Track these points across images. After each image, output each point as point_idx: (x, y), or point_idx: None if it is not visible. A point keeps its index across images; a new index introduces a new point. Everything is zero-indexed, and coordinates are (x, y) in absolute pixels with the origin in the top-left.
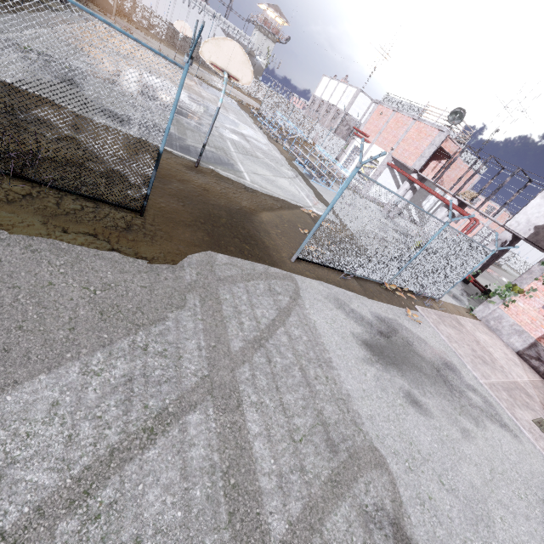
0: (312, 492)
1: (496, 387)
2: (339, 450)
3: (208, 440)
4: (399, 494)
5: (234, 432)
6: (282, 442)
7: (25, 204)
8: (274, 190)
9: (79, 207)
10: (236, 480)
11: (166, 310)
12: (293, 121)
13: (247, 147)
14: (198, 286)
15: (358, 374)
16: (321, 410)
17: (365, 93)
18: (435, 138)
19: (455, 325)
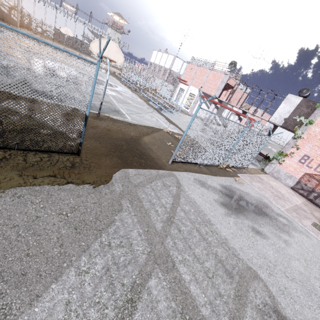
0: (230, 307)
1: (289, 210)
2: (233, 275)
3: (165, 295)
4: (270, 291)
5: (177, 284)
6: (204, 281)
7: (4, 165)
8: (145, 122)
9: (39, 159)
10: (189, 316)
11: (112, 215)
12: (142, 78)
13: (122, 98)
14: (125, 193)
15: (225, 224)
16: (216, 253)
17: (178, 58)
18: (223, 78)
19: (259, 180)
